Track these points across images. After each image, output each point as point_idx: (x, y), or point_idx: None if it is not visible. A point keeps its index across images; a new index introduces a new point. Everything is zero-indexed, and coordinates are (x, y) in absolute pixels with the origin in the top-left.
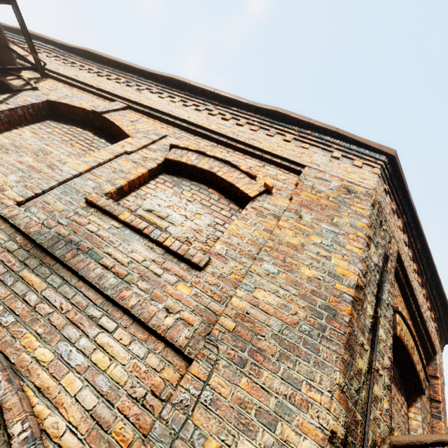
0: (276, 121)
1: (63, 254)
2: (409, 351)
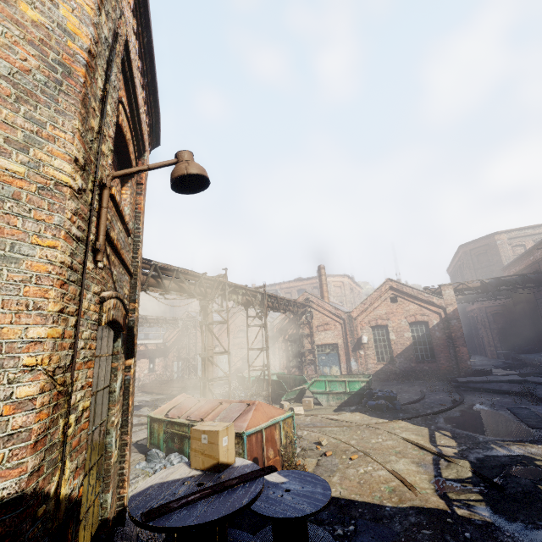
0: None
1: None
2: (127, 141)
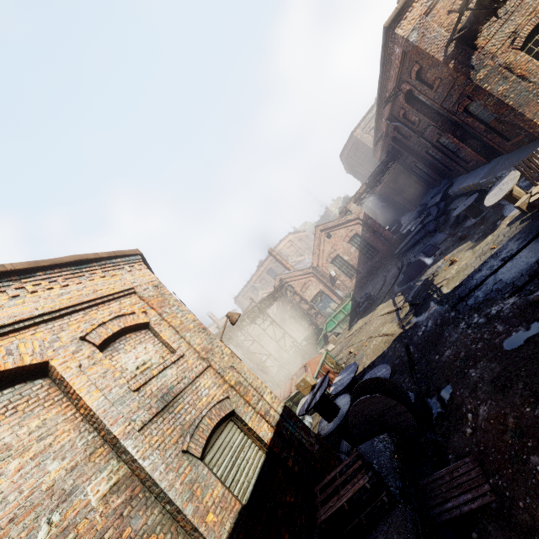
0: (80, 266)
1: (172, 397)
2: None
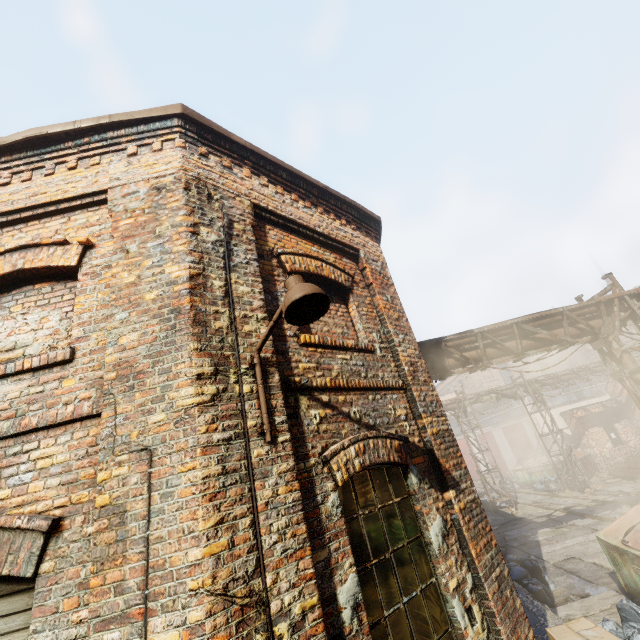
0: (43, 149)
1: None
2: (313, 273)
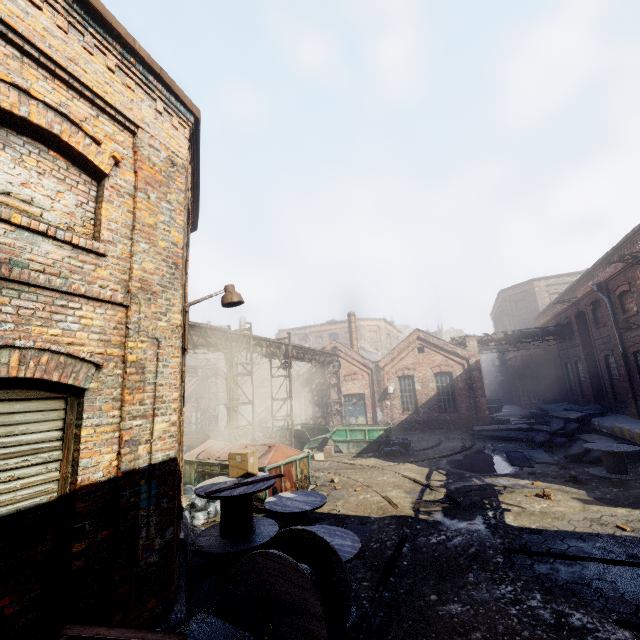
0: (91, 20)
1: None
2: None
